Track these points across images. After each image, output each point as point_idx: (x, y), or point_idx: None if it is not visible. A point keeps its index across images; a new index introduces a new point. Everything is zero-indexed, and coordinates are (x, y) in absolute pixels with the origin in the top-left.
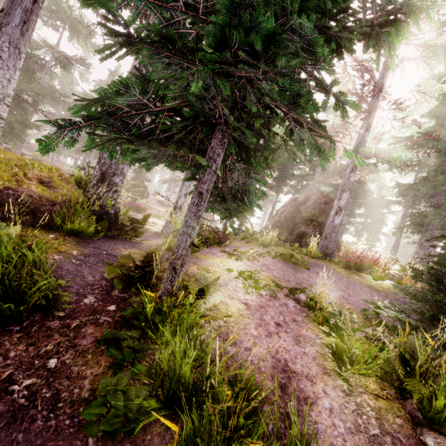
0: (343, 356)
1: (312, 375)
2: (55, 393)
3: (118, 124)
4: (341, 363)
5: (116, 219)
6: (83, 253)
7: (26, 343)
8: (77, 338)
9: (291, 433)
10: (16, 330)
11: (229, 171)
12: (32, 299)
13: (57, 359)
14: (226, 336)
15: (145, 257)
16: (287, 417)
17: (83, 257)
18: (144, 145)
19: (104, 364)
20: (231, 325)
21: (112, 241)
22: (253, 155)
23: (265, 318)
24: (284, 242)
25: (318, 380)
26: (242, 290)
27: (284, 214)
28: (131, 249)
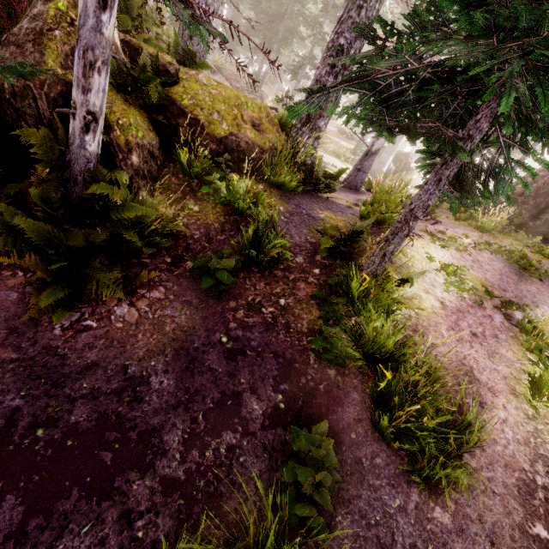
0: (543, 388)
1: (496, 389)
2: (287, 322)
3: (384, 110)
4: (537, 393)
5: (312, 171)
6: (288, 210)
7: (264, 283)
8: (295, 289)
9: (466, 416)
10: (256, 271)
11: (484, 143)
12: (270, 252)
13: (284, 300)
14: (415, 327)
15: (352, 232)
16: (459, 406)
17: (288, 215)
18: (403, 133)
19: (315, 314)
20: (422, 318)
21: (307, 197)
22: (535, 125)
23: (461, 324)
24: (517, 227)
25: (501, 395)
26: (441, 286)
27: (537, 185)
28: (326, 211)
